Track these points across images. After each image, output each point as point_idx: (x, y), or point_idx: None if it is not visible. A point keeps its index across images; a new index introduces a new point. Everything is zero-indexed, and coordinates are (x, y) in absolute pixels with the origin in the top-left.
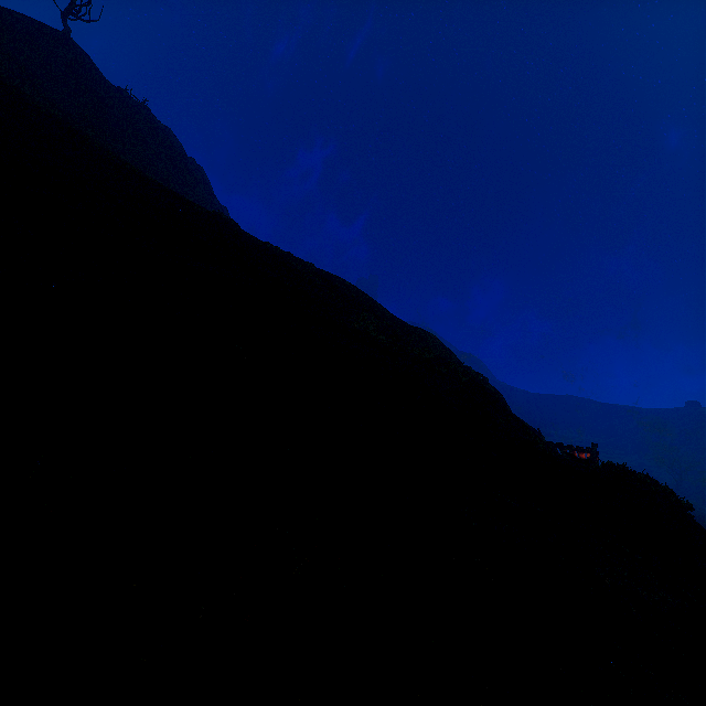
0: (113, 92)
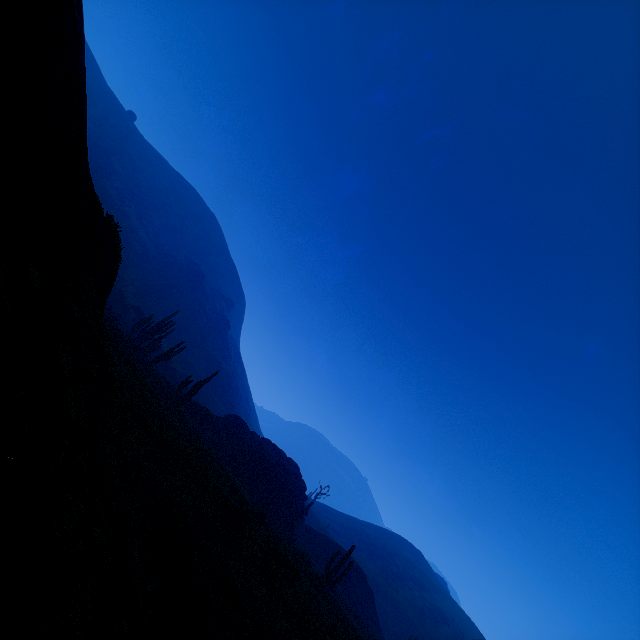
0: None
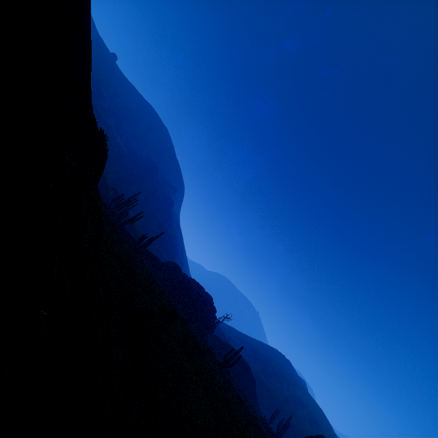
0: None
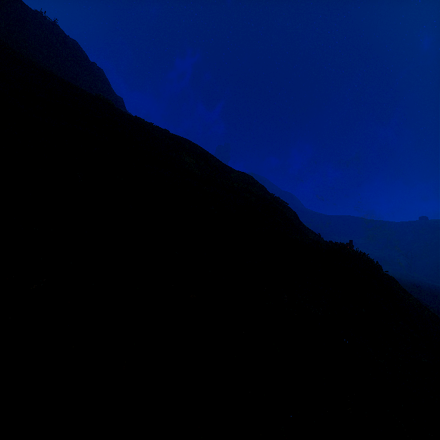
0: (30, 13)
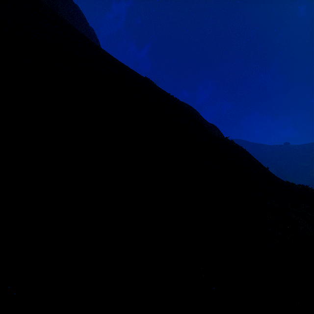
0: None
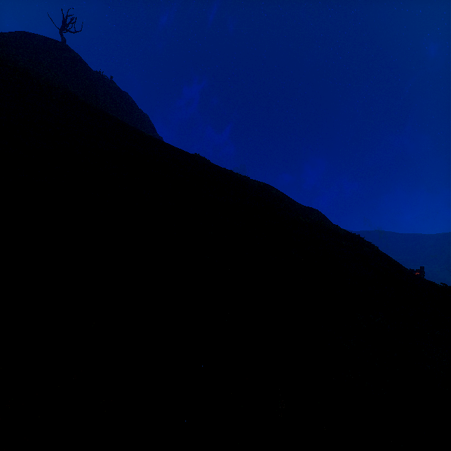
0: (96, 76)
